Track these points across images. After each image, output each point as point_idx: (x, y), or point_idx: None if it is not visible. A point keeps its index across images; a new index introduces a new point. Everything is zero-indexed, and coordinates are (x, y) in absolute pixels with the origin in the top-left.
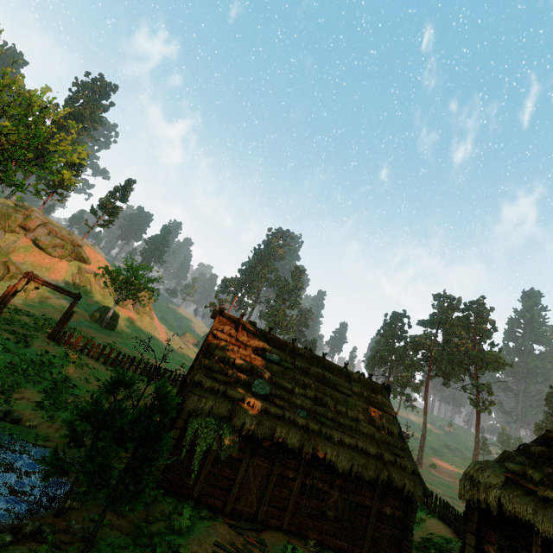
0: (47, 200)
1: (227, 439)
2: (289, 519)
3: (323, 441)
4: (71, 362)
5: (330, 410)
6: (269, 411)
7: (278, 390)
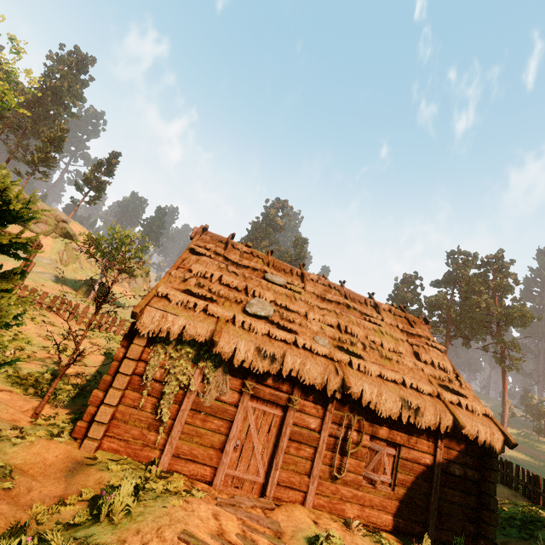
0: (28, 179)
1: (212, 375)
2: (314, 489)
3: (356, 376)
4: (29, 318)
5: (359, 341)
6: (273, 336)
7: (285, 312)
